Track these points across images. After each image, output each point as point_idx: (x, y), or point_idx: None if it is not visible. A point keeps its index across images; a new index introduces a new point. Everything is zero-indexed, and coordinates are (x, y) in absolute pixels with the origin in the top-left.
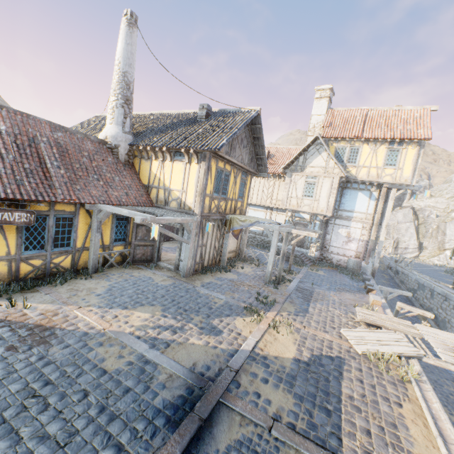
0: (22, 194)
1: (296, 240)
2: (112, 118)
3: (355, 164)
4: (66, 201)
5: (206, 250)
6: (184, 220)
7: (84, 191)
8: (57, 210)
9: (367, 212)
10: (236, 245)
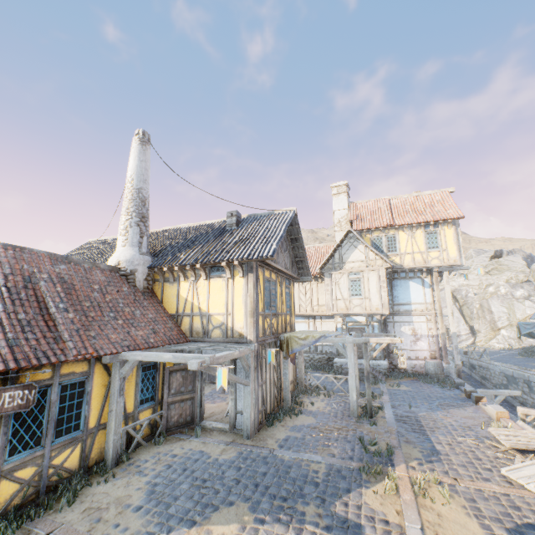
0: (17, 360)
1: (378, 350)
2: (125, 239)
3: (397, 252)
4: (80, 357)
5: (267, 389)
6: (242, 353)
7: (101, 337)
8: (64, 373)
9: (426, 301)
10: (292, 372)
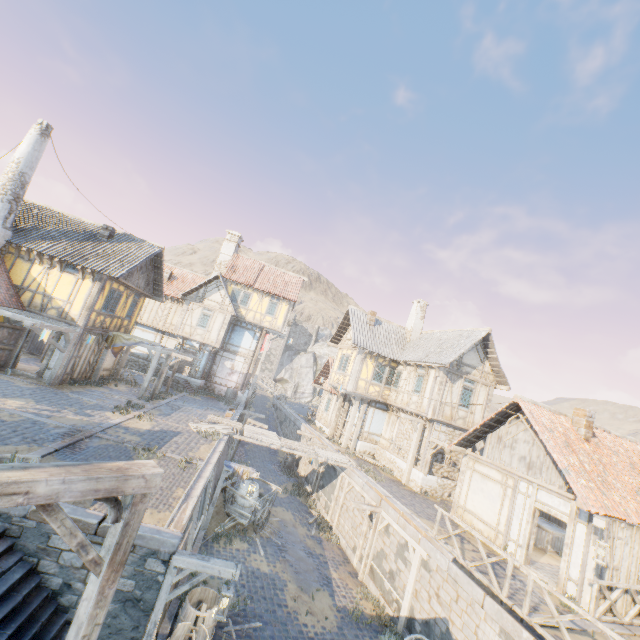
0: None
1: (175, 361)
2: None
3: (246, 307)
4: None
5: (80, 362)
6: (68, 330)
7: None
8: None
9: (250, 349)
10: (113, 363)
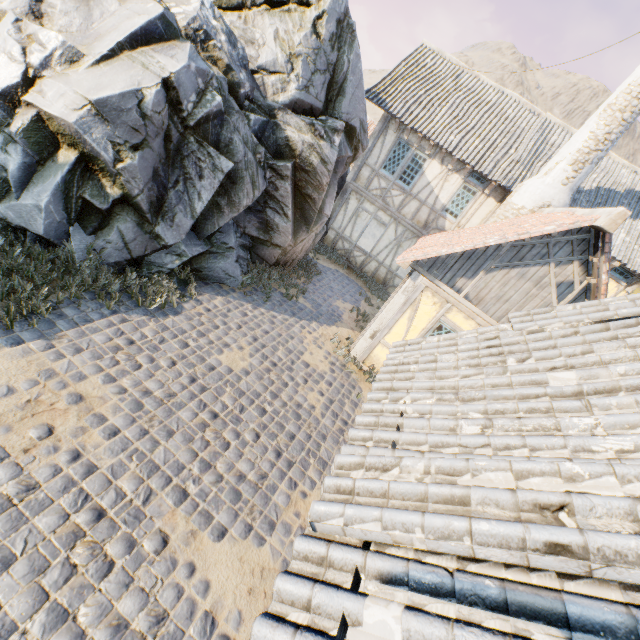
0: None
1: None
2: (572, 176)
3: None
4: None
5: None
6: None
7: None
8: None
9: None
10: None
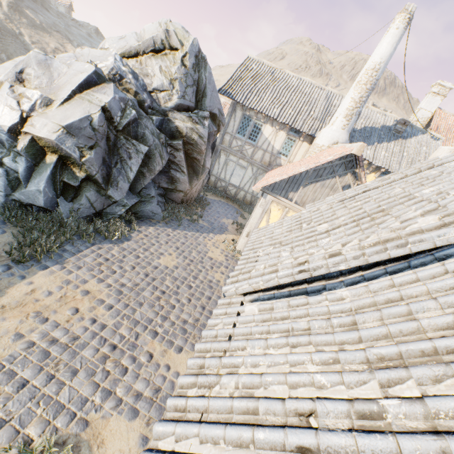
0: None
1: None
2: (347, 124)
3: None
4: None
5: None
6: None
7: None
8: None
9: None
10: None
